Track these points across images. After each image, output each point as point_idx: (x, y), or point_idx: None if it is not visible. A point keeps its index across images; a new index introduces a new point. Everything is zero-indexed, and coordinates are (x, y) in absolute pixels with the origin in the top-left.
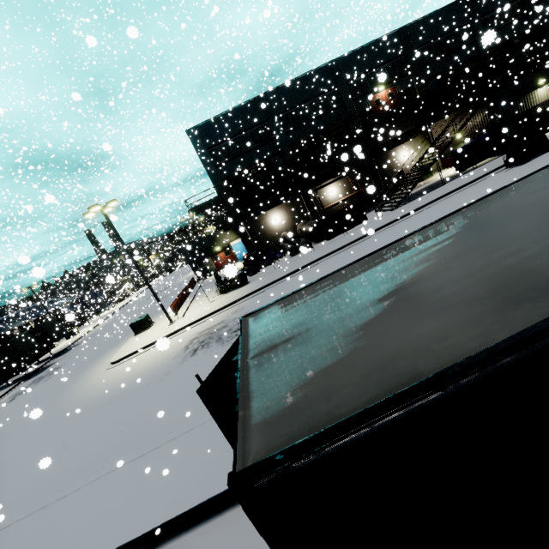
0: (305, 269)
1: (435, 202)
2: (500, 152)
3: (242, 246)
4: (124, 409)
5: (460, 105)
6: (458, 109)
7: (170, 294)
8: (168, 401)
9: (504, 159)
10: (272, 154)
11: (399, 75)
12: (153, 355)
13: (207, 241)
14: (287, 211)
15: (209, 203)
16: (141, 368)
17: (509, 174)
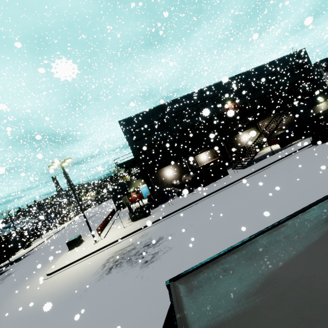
0: (190, 206)
1: (272, 164)
2: (304, 136)
3: (147, 189)
4: (45, 326)
5: (275, 111)
6: (273, 114)
7: (97, 219)
8: (82, 323)
9: (309, 140)
10: (167, 135)
11: (238, 96)
12: (78, 270)
13: (125, 185)
14: (176, 168)
15: (129, 162)
16: (67, 281)
17: (317, 148)
